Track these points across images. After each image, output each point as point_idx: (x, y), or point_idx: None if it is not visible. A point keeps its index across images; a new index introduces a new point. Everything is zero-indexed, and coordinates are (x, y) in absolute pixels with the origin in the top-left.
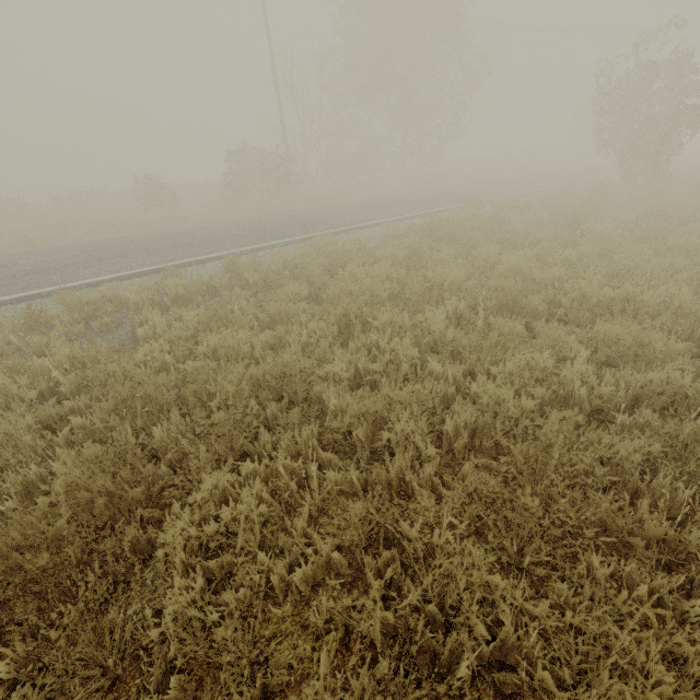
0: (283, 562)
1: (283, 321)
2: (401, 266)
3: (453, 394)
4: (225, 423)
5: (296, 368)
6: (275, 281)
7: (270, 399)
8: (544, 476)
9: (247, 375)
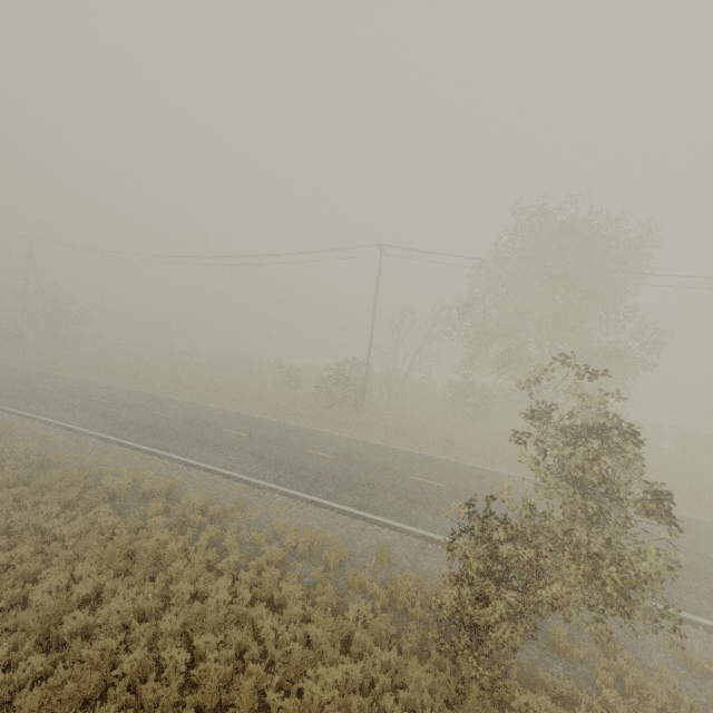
0: None
1: None
2: None
3: None
4: None
5: None
6: None
7: None
8: None
9: None
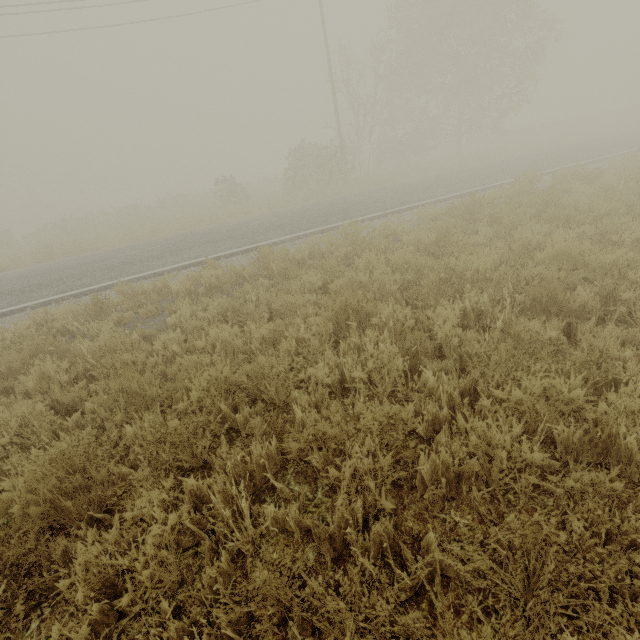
0: (178, 624)
1: (290, 312)
2: (429, 251)
3: (445, 417)
4: (183, 431)
5: (273, 371)
6: (291, 272)
7: (246, 401)
8: (538, 580)
9: (221, 377)
